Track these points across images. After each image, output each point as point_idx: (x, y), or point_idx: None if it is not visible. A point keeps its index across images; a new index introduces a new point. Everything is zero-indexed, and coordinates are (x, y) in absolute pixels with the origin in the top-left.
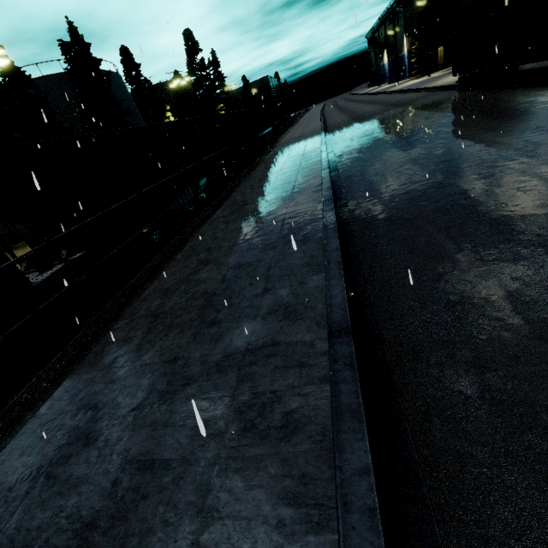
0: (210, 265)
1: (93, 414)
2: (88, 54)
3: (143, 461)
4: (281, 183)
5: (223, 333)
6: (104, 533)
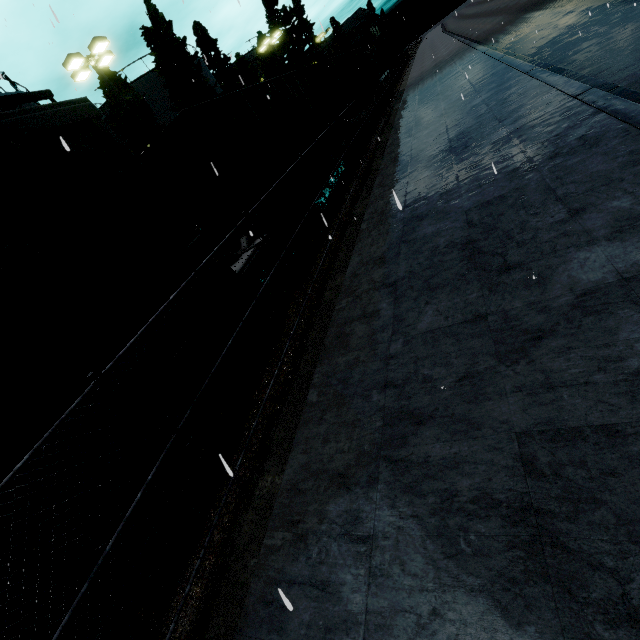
0: (428, 219)
1: (397, 392)
2: (171, 36)
3: (551, 431)
4: (459, 113)
5: (544, 273)
6: (570, 520)
